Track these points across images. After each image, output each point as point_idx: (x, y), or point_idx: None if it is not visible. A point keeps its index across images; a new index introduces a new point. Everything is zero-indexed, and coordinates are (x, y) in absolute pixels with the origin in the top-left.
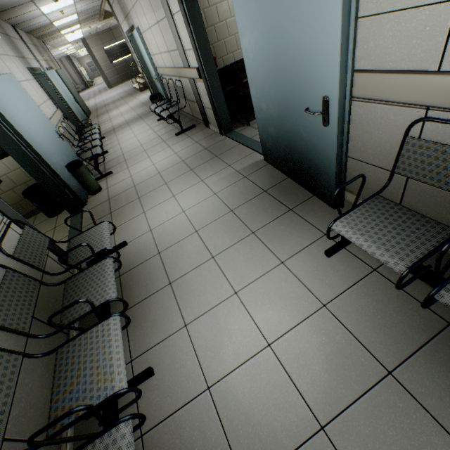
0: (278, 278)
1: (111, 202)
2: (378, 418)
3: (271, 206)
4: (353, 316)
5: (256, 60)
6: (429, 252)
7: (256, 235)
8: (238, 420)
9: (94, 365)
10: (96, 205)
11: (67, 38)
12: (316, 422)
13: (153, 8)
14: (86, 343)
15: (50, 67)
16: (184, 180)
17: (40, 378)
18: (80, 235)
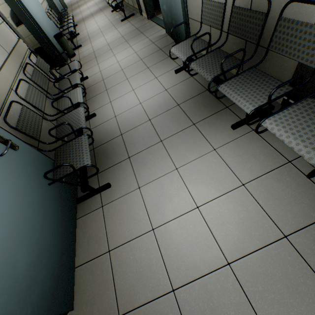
0: (152, 83)
1: (81, 61)
2: (168, 115)
3: (160, 56)
4: (175, 92)
5: None
6: (196, 52)
7: (149, 68)
8: (123, 122)
9: (71, 98)
10: None
11: None
12: (148, 119)
13: None
14: (69, 95)
15: None
16: (121, 47)
17: (53, 111)
18: (64, 67)
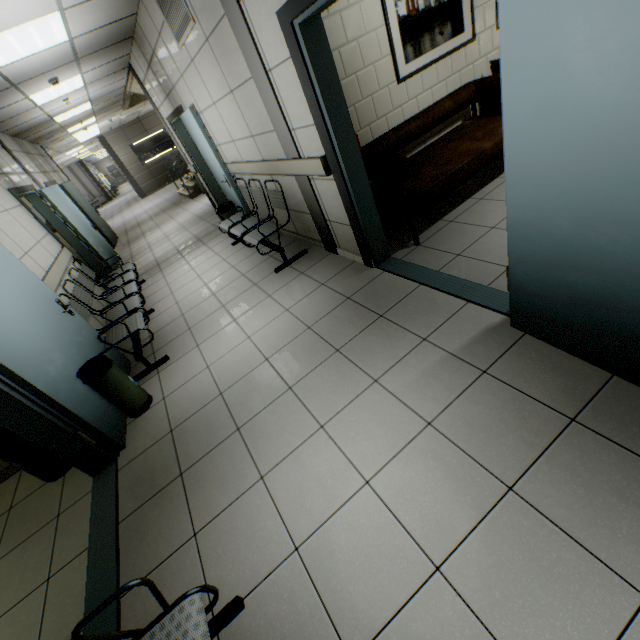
0: None
1: (177, 438)
2: None
3: (631, 478)
4: None
5: (571, 120)
6: None
7: None
8: None
9: None
10: (145, 448)
11: (78, 137)
12: None
13: (223, 68)
14: None
15: (52, 181)
16: (331, 379)
17: None
18: None
